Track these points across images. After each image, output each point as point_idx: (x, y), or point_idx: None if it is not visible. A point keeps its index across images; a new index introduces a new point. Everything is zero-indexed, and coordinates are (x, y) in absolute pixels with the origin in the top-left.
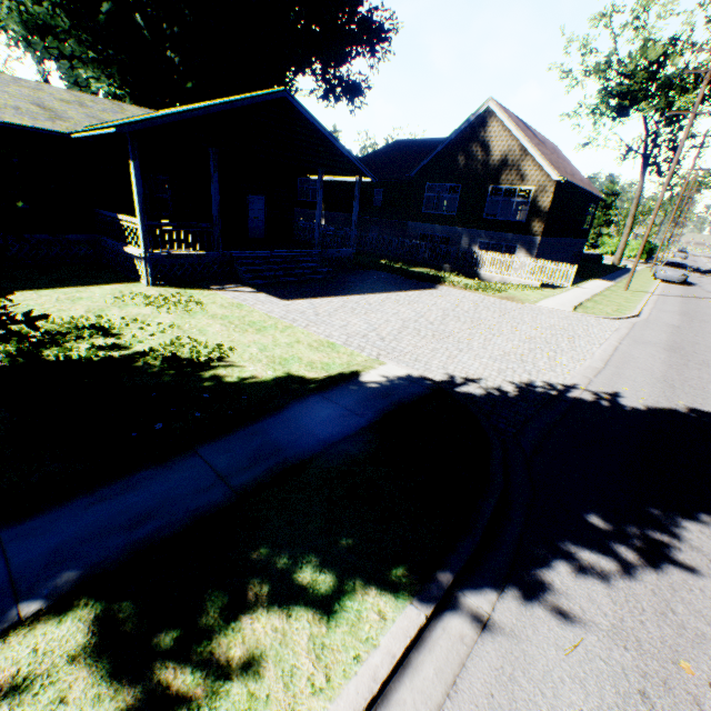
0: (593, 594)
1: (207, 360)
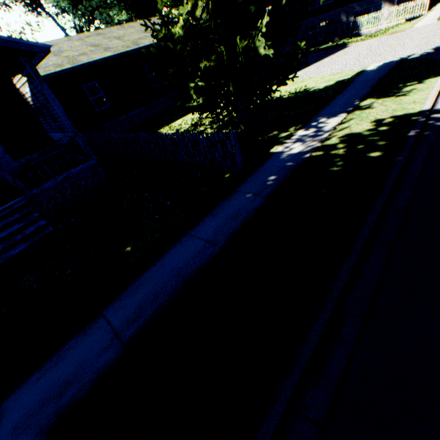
0: None
1: (304, 89)
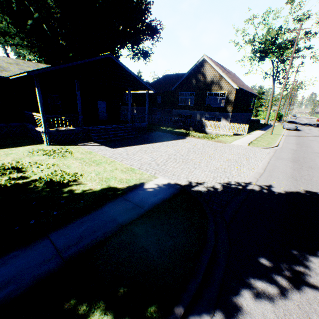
0: (265, 312)
1: (67, 182)
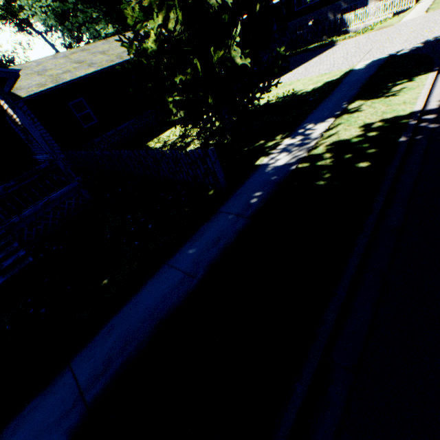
0: None
1: (292, 92)
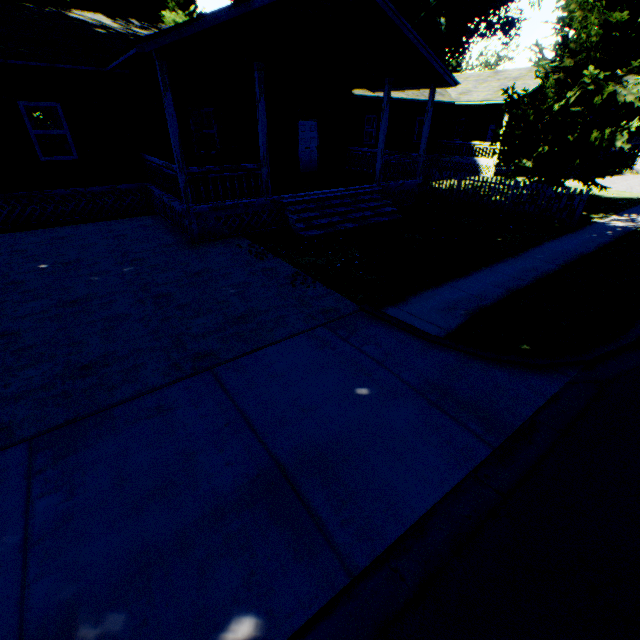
0: None
1: (593, 194)
